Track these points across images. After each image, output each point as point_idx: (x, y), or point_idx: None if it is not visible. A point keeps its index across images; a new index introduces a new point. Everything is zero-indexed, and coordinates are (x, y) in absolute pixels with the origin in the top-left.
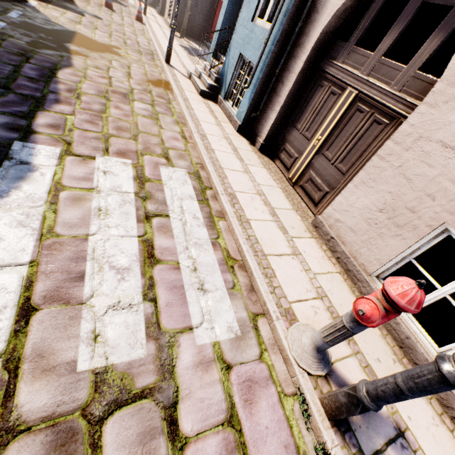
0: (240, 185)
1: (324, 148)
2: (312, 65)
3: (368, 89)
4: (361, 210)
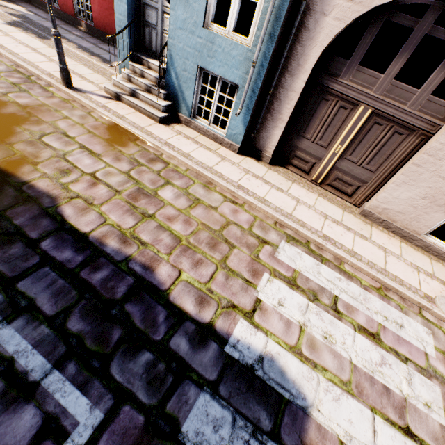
0: (314, 221)
1: (346, 154)
2: (308, 79)
3: (385, 107)
4: (406, 200)
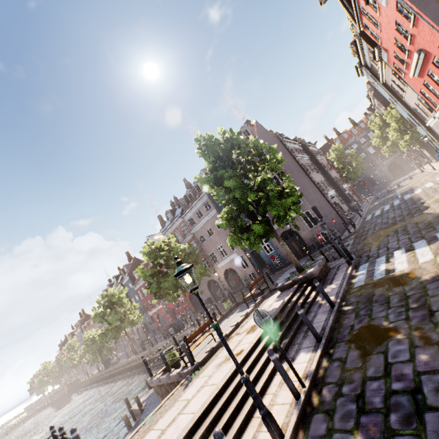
0: None
1: None
2: None
3: None
4: None
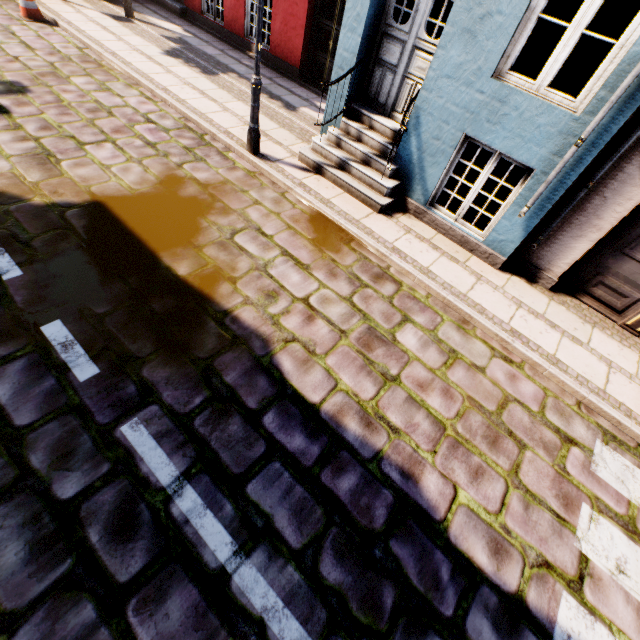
0: None
1: None
2: None
3: None
4: None
